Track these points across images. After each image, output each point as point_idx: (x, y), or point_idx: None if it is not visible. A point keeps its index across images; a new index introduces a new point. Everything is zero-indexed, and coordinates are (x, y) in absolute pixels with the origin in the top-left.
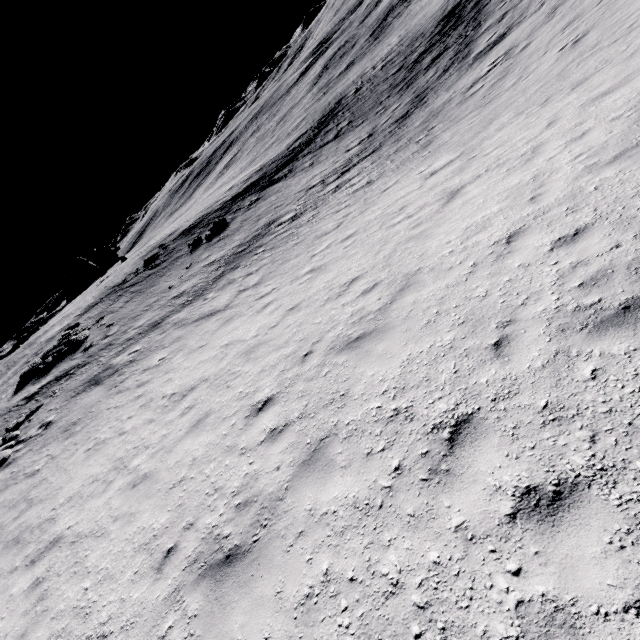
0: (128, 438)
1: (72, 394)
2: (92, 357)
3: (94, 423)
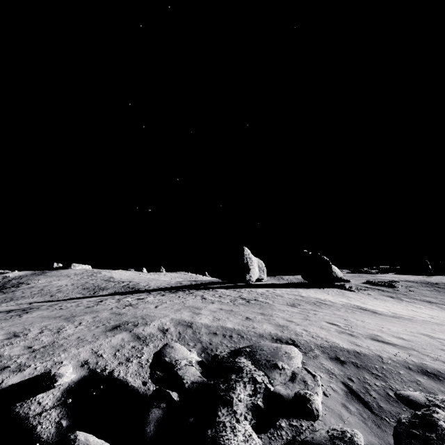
0: (393, 306)
1: (381, 294)
2: (395, 293)
3: (385, 301)
